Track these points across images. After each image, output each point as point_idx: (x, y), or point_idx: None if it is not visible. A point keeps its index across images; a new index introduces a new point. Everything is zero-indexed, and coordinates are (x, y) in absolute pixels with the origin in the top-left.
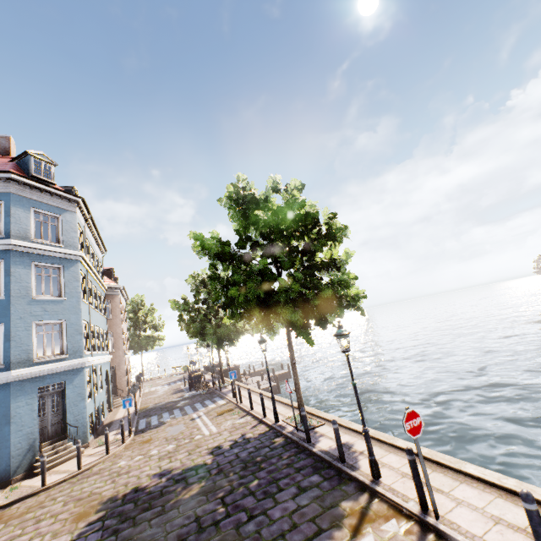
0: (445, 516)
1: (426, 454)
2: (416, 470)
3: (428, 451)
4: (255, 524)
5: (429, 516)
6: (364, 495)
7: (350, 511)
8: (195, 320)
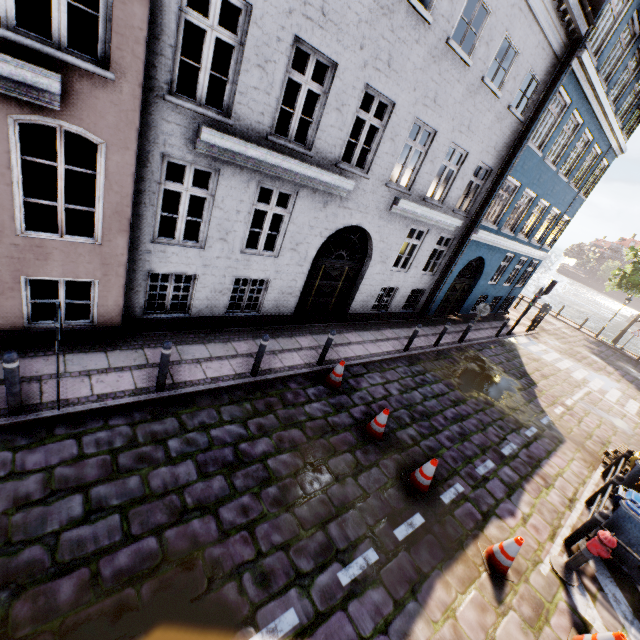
0: None
1: None
2: None
3: None
4: None
5: None
6: None
7: None
8: None
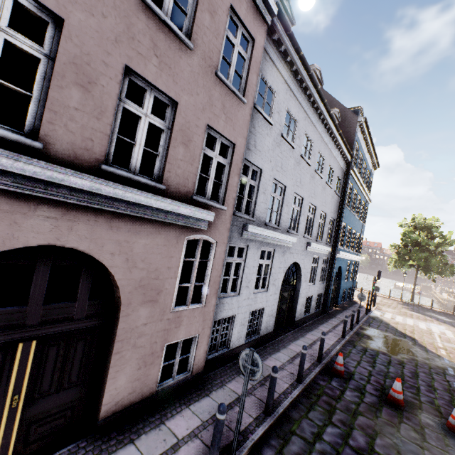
0: None
1: None
2: None
3: None
4: None
5: None
6: None
7: None
8: None
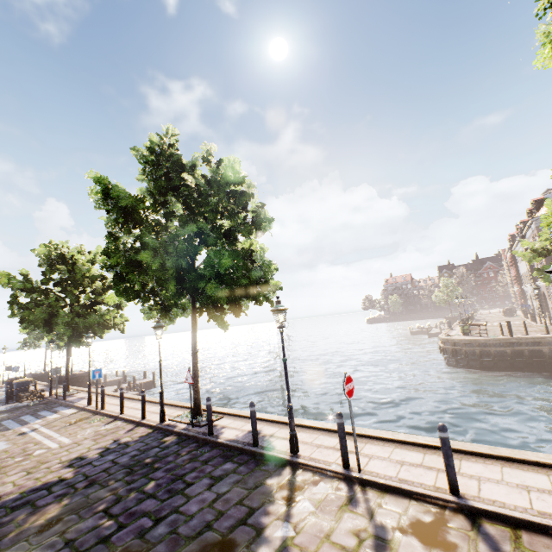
0: (365, 468)
1: (332, 427)
2: (344, 432)
3: (333, 425)
4: (167, 525)
5: (353, 472)
6: (287, 470)
7: (278, 486)
8: (42, 304)
